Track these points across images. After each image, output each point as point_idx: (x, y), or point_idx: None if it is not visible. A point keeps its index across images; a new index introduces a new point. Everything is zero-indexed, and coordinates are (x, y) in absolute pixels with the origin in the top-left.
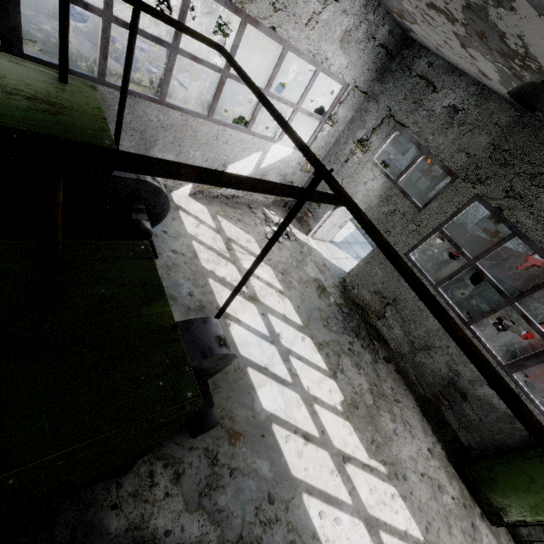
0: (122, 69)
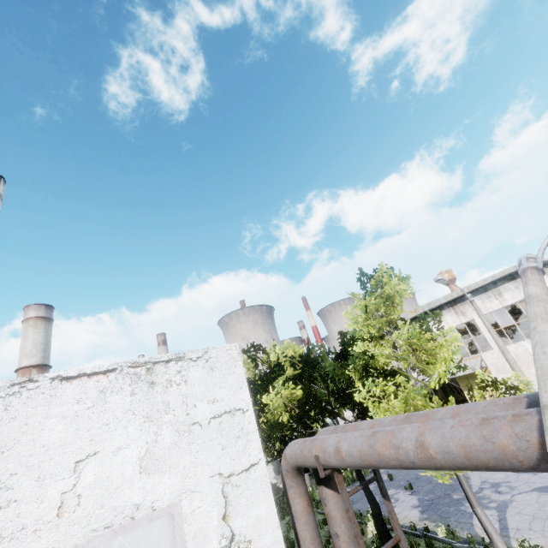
0: (416, 519)
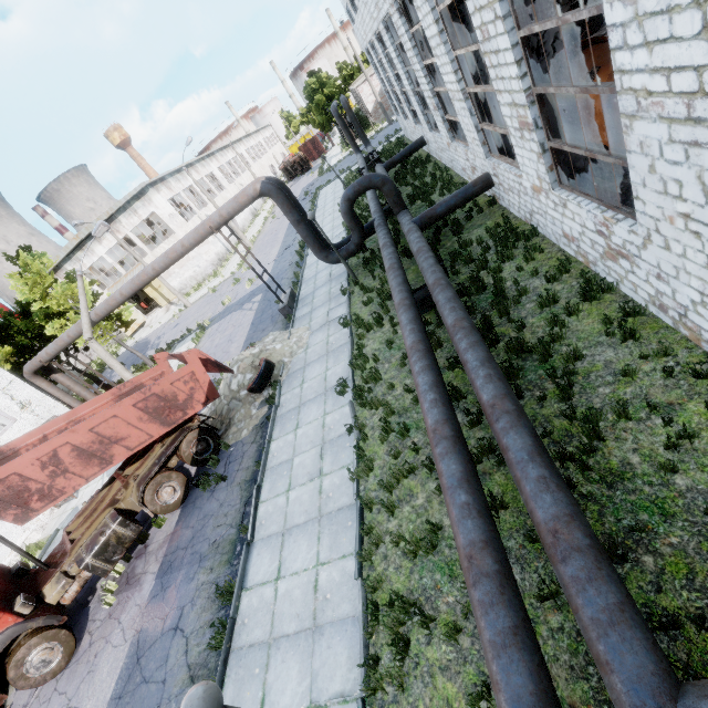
0: None
